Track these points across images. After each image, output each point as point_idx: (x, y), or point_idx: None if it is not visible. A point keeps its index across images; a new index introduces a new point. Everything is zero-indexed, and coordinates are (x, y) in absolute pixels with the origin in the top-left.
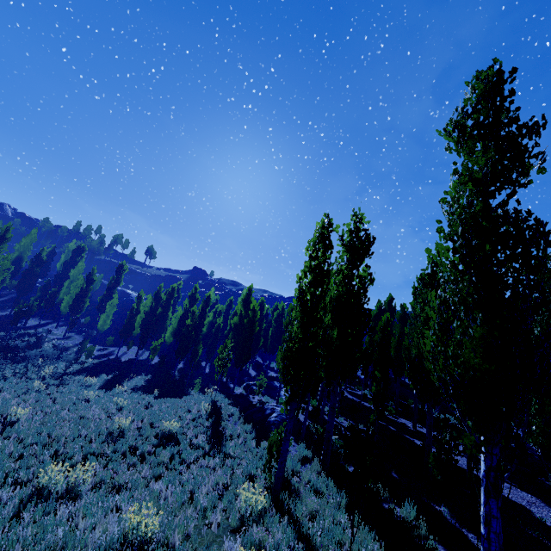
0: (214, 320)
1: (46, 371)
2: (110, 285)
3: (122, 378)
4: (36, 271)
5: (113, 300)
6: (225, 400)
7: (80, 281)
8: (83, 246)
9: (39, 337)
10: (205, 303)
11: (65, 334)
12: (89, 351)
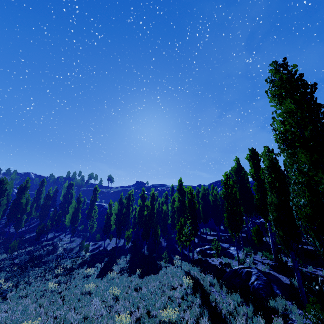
0: (160, 209)
1: (59, 270)
2: (91, 202)
3: (111, 263)
4: (48, 204)
5: (94, 210)
6: (195, 269)
7: (73, 203)
8: (72, 183)
9: (54, 245)
10: (152, 198)
11: (70, 239)
12: (86, 248)
